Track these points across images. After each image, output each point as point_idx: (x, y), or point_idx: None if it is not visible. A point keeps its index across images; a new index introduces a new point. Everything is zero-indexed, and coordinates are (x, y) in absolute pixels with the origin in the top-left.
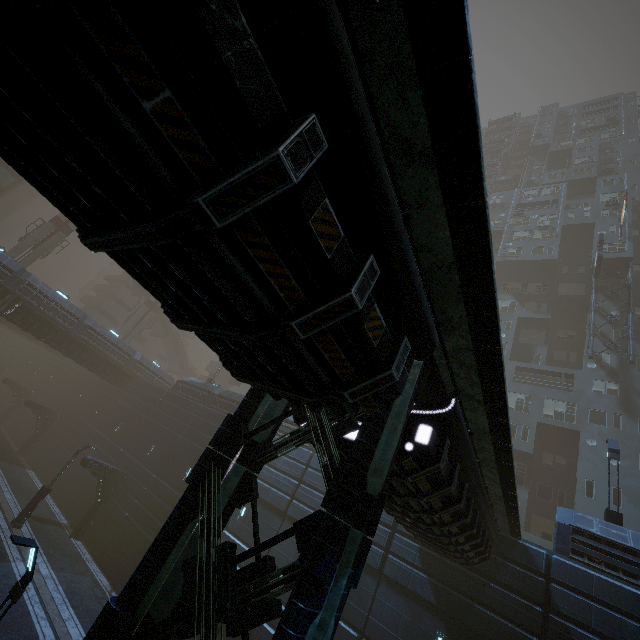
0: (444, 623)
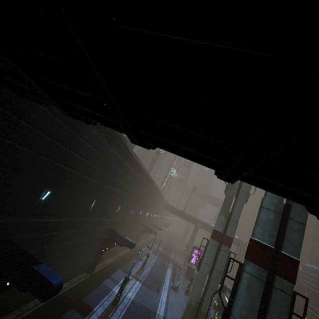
0: None
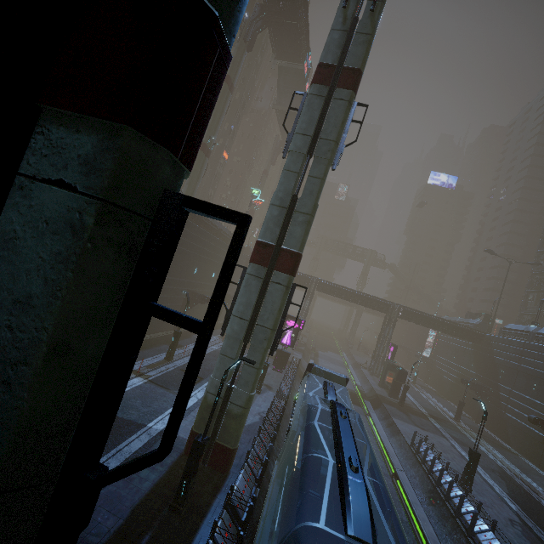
0: (475, 358)
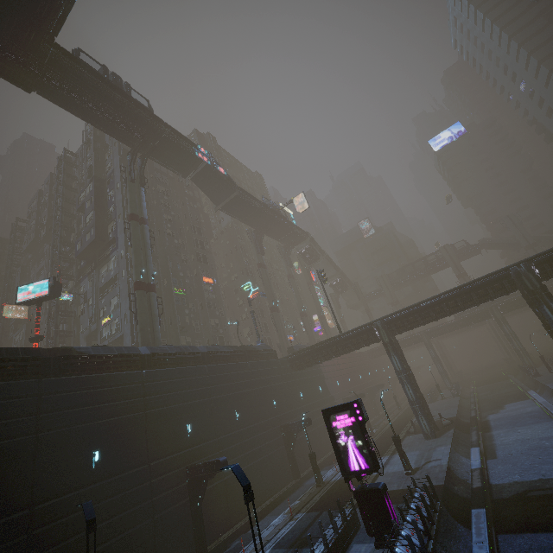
0: None
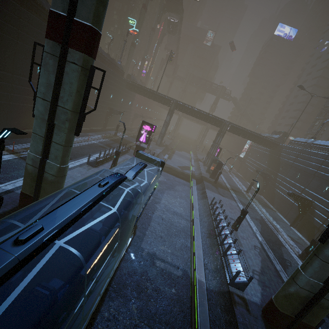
0: (269, 158)
